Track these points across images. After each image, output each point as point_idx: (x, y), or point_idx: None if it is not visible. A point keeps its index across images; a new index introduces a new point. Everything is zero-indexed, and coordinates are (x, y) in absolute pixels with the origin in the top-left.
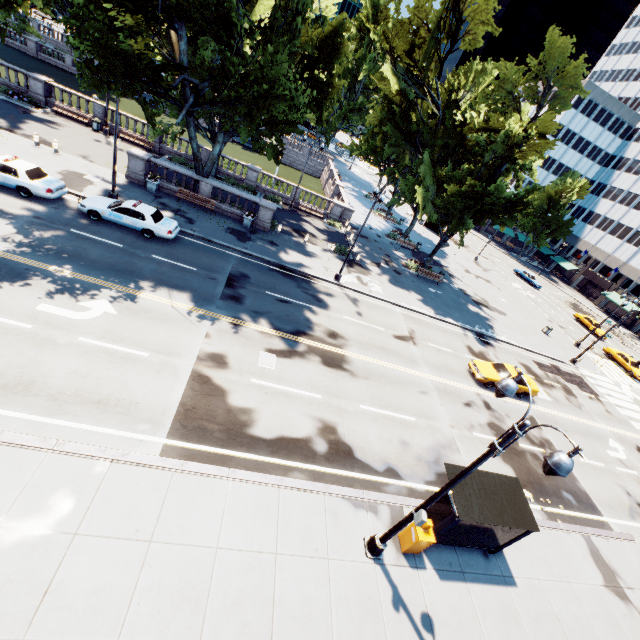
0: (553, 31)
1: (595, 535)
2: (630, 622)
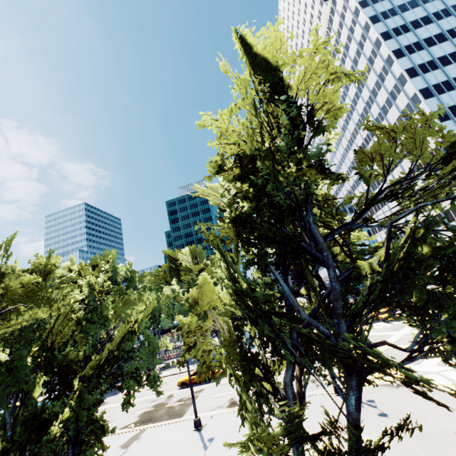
0: (189, 247)
1: (152, 427)
2: (111, 455)
